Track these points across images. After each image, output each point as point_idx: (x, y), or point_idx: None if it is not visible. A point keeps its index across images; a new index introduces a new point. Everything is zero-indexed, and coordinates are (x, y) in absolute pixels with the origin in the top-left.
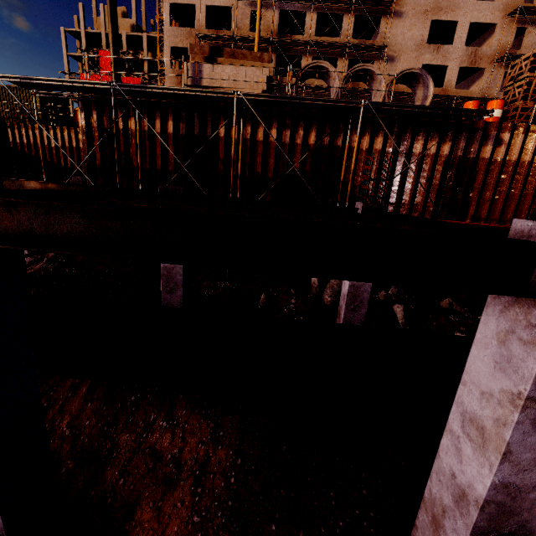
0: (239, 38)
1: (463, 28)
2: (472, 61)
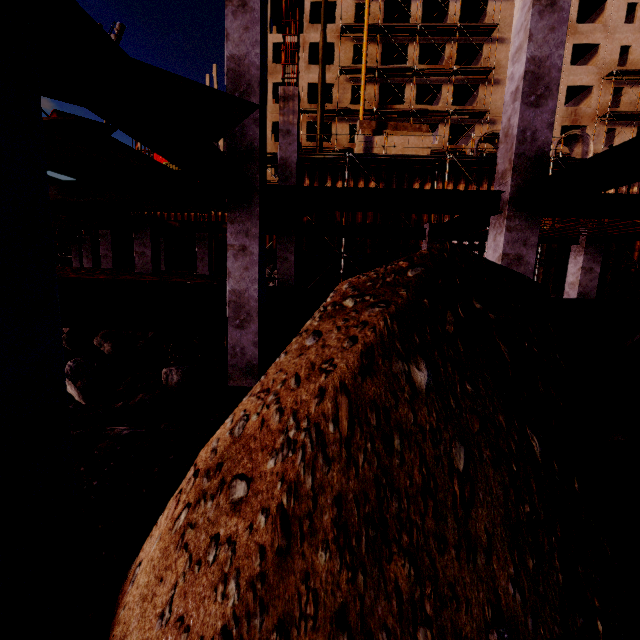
0: (342, 111)
1: (561, 91)
2: (573, 120)
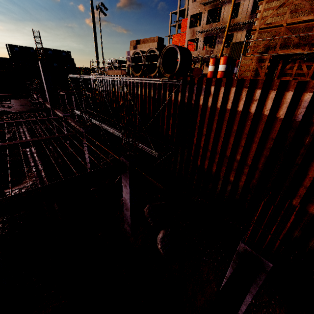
0: None
1: None
2: None
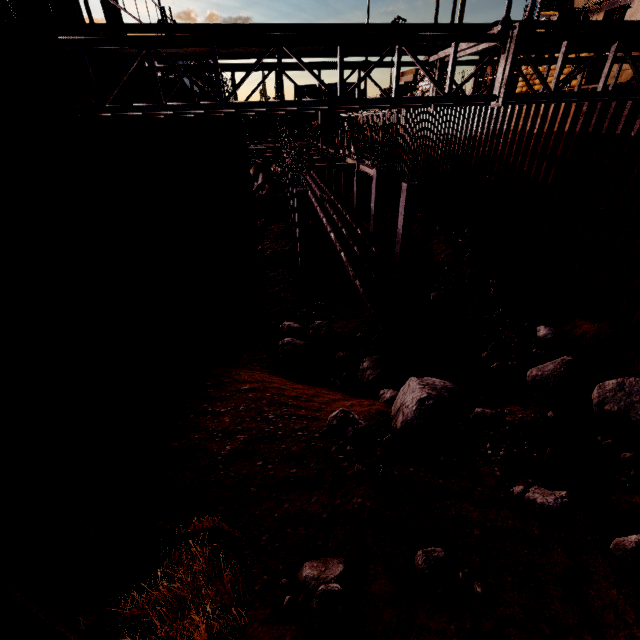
0: None
1: None
2: None
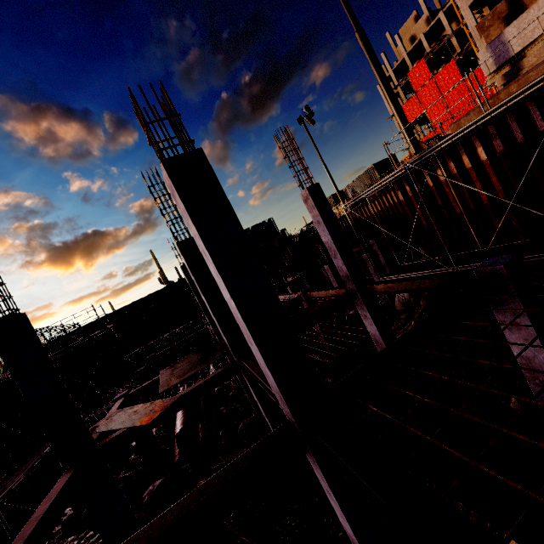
0: None
1: None
2: None
